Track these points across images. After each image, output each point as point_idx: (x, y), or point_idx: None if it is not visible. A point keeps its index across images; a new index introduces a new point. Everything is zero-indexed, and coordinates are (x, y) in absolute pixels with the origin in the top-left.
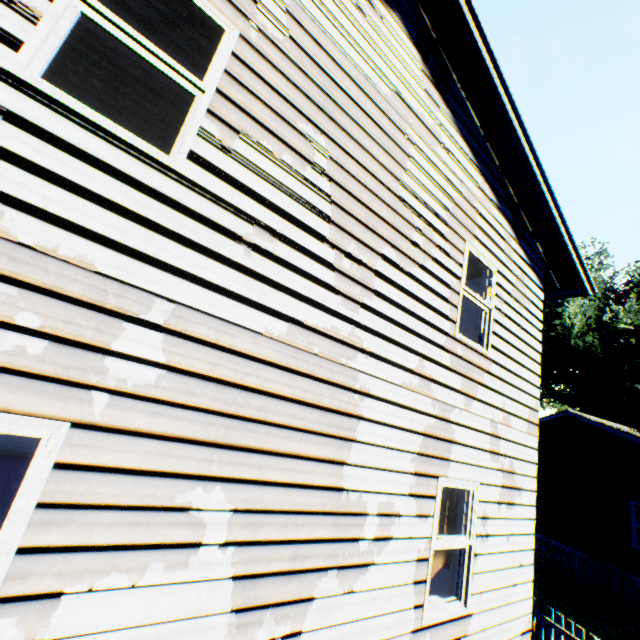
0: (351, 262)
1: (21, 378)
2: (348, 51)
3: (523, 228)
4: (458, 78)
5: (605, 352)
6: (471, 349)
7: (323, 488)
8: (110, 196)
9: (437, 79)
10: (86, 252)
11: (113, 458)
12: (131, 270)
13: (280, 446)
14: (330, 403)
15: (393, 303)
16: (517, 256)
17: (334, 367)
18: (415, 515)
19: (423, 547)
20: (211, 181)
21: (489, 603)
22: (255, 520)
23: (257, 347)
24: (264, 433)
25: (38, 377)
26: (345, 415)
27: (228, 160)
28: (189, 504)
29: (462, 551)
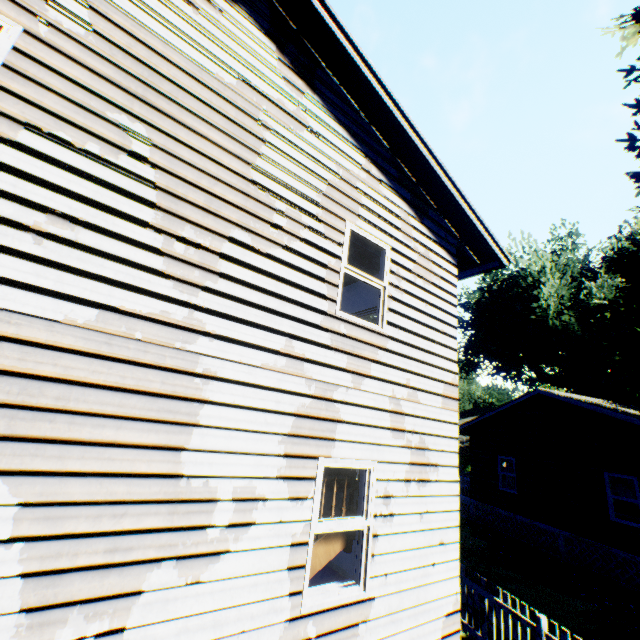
0: (187, 246)
1: None
2: (176, 43)
3: (426, 206)
4: (327, 65)
5: (582, 329)
6: (360, 327)
7: (153, 476)
8: None
9: (300, 67)
10: None
11: None
12: None
13: (89, 435)
14: (161, 388)
15: (248, 285)
16: (419, 233)
17: (166, 352)
18: (288, 498)
19: (301, 531)
20: None
21: (399, 585)
22: (54, 513)
23: (54, 335)
24: (66, 422)
25: None
26: (183, 400)
27: (10, 151)
28: None
29: (361, 533)
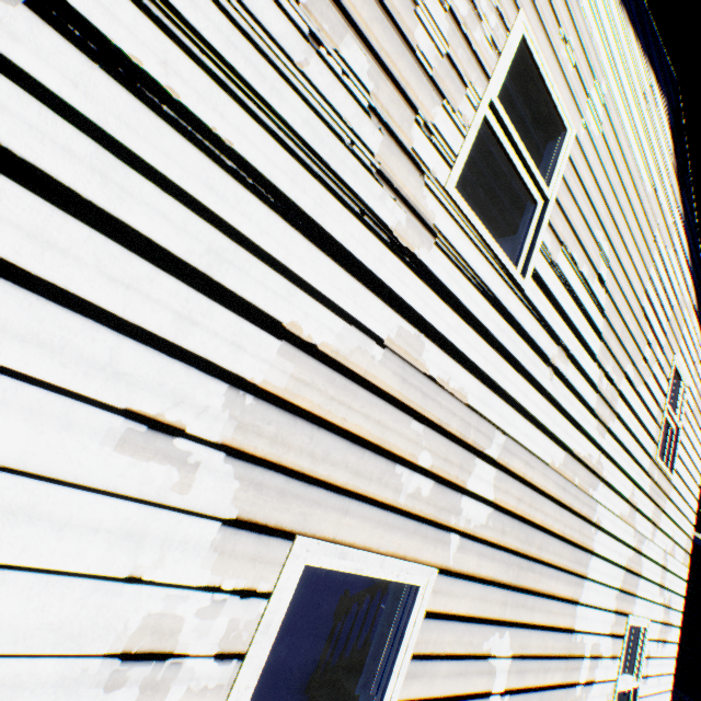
0: (606, 382)
1: (414, 522)
2: (632, 145)
3: None
4: (693, 170)
5: None
6: (662, 473)
7: (562, 630)
8: (482, 320)
9: (679, 171)
10: (463, 383)
11: (453, 604)
12: (485, 401)
13: (544, 586)
14: (577, 537)
15: (624, 425)
16: (700, 367)
17: (584, 498)
18: (609, 656)
19: (610, 690)
20: (539, 299)
21: None
22: (522, 666)
23: (544, 479)
24: (537, 572)
25: (423, 520)
26: (584, 550)
27: (551, 275)
28: (489, 651)
29: (625, 691)
